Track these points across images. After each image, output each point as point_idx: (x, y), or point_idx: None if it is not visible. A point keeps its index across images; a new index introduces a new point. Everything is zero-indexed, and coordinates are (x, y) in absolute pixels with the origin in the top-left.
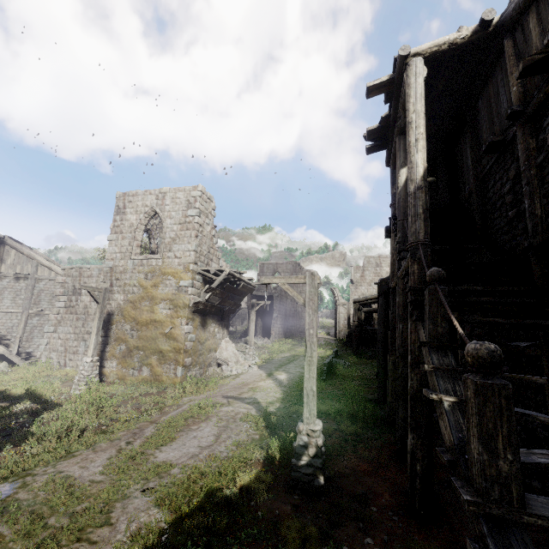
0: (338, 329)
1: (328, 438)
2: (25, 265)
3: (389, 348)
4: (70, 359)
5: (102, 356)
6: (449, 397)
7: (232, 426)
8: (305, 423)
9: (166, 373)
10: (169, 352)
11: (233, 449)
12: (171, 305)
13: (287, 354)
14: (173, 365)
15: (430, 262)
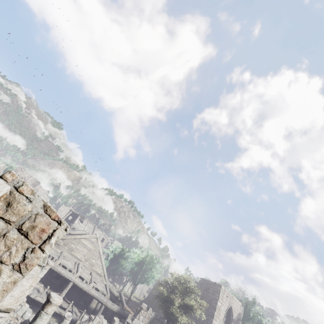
0: None
1: None
2: None
3: None
4: None
5: None
6: None
7: None
8: None
9: None
10: None
11: None
12: None
13: None
14: None
15: None
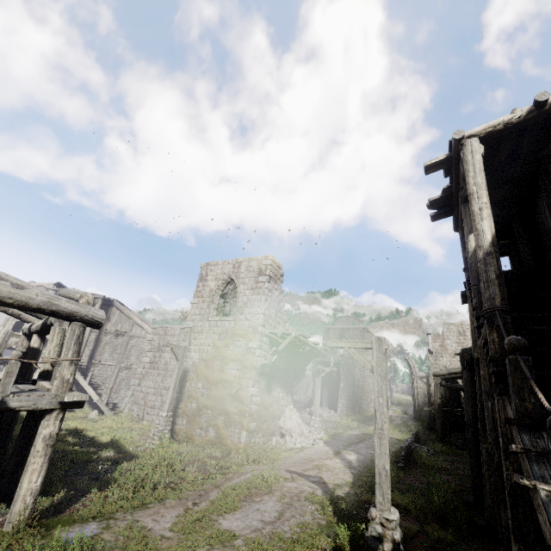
0: (417, 408)
1: (408, 540)
2: (124, 324)
3: (481, 433)
4: (148, 413)
5: (175, 412)
6: (546, 485)
7: (296, 505)
8: (378, 509)
9: (231, 437)
10: (235, 415)
11: (297, 531)
12: (239, 366)
13: (357, 432)
14: (238, 429)
15: (512, 329)
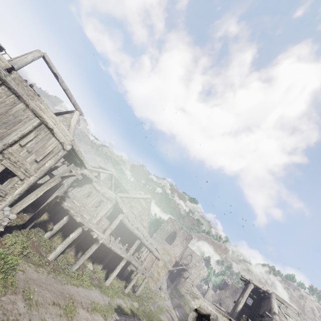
0: None
1: None
2: None
3: None
4: None
5: None
6: None
7: None
8: None
9: (151, 283)
10: (155, 277)
11: None
12: (164, 264)
13: (178, 301)
14: (154, 282)
15: None
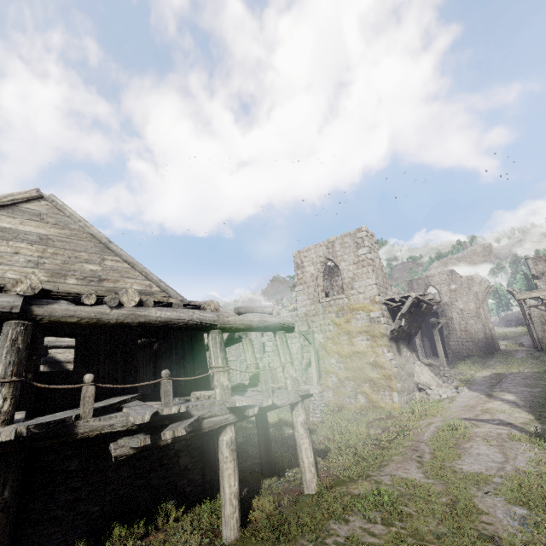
0: (536, 338)
1: None
2: None
3: None
4: None
5: None
6: None
7: (509, 445)
8: None
9: (383, 399)
10: (379, 380)
11: (537, 466)
12: (367, 336)
13: (487, 373)
14: (387, 392)
15: None
